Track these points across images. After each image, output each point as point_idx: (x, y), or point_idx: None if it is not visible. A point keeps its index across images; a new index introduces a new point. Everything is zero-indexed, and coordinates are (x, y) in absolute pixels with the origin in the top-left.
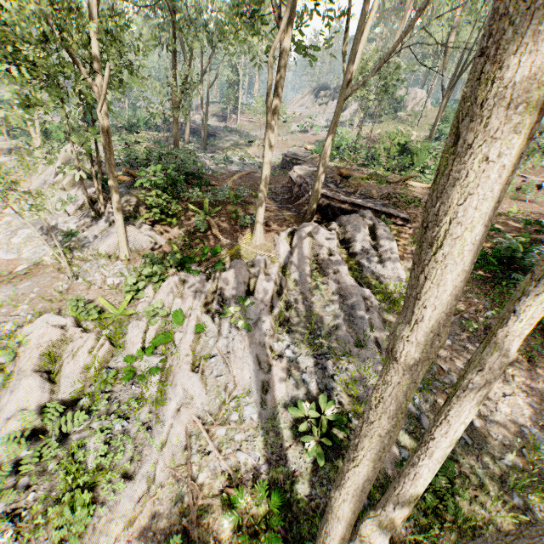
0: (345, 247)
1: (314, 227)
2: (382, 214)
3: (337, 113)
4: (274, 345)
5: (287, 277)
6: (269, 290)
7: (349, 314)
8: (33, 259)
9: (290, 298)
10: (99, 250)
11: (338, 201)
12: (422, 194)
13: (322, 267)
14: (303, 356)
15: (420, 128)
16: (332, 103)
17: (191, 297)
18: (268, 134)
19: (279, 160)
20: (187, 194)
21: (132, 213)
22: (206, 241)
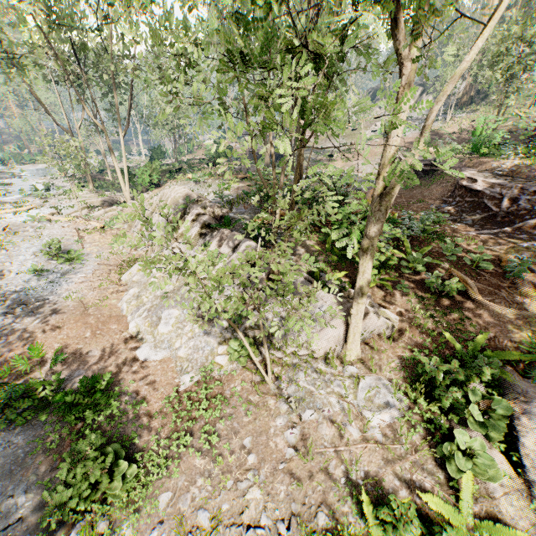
0: None
1: None
2: None
3: None
4: None
5: None
6: None
7: None
8: (196, 360)
9: None
10: (308, 347)
11: None
12: None
13: None
14: None
15: None
16: None
17: None
18: None
19: (376, 170)
20: None
21: (315, 273)
22: (466, 313)
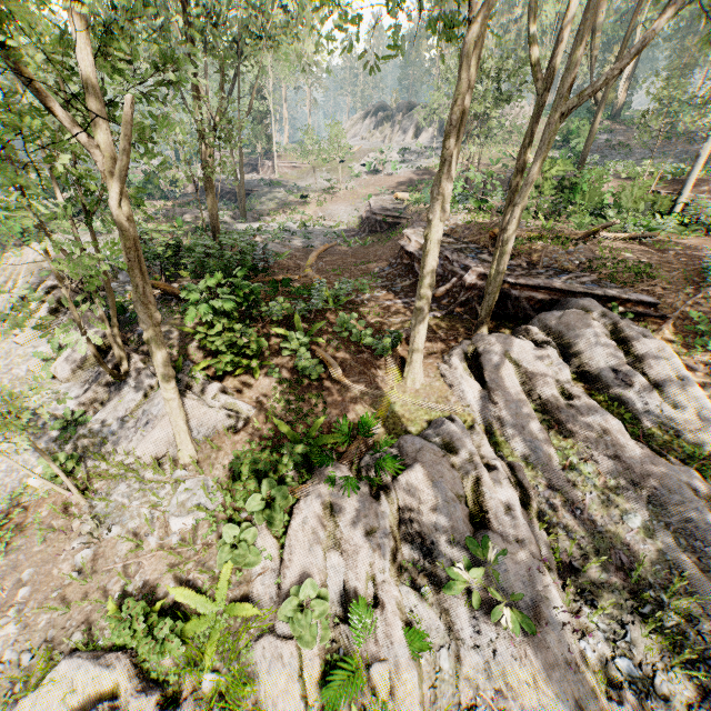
0: (574, 372)
1: (510, 343)
2: (606, 301)
3: (546, 143)
4: (586, 650)
5: (509, 454)
6: (516, 509)
7: (680, 530)
8: (8, 485)
9: (542, 507)
10: (136, 453)
11: (523, 286)
12: (634, 252)
13: (563, 423)
14: (661, 673)
15: (533, 148)
16: (400, 127)
17: (363, 549)
18: (439, 199)
19: (353, 218)
20: (264, 309)
21: (178, 363)
22: (325, 396)
